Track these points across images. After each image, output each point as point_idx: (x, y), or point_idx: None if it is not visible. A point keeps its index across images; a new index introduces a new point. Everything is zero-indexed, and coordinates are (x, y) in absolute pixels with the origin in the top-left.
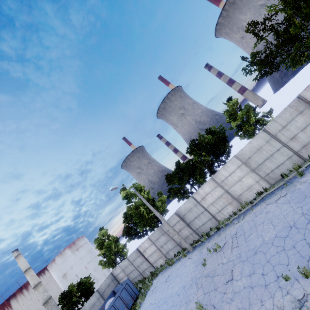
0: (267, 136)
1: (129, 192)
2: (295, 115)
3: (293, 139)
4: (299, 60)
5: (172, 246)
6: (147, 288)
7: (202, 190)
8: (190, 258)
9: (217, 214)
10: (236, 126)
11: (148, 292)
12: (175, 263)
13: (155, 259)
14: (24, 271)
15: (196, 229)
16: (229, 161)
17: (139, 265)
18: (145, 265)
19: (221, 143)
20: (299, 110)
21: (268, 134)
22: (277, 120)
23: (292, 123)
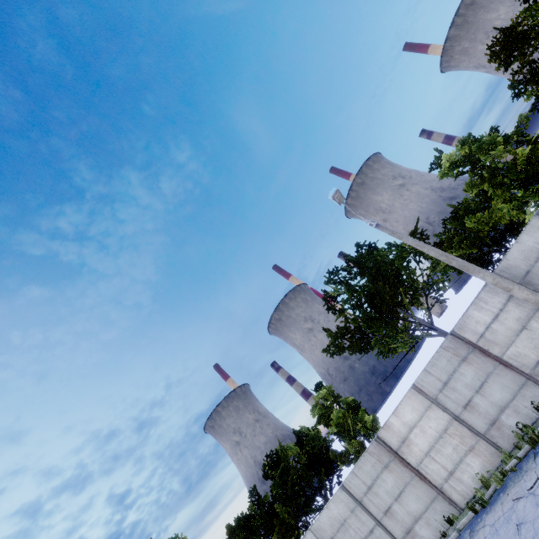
0: (350, 500)
1: None
2: (380, 468)
3: (388, 514)
4: (392, 349)
5: None
6: None
7: None
8: None
9: None
10: (335, 433)
11: None
12: None
13: None
14: None
15: None
16: (304, 537)
17: None
18: None
19: (309, 471)
20: (383, 462)
21: (350, 496)
22: (358, 473)
23: (380, 483)
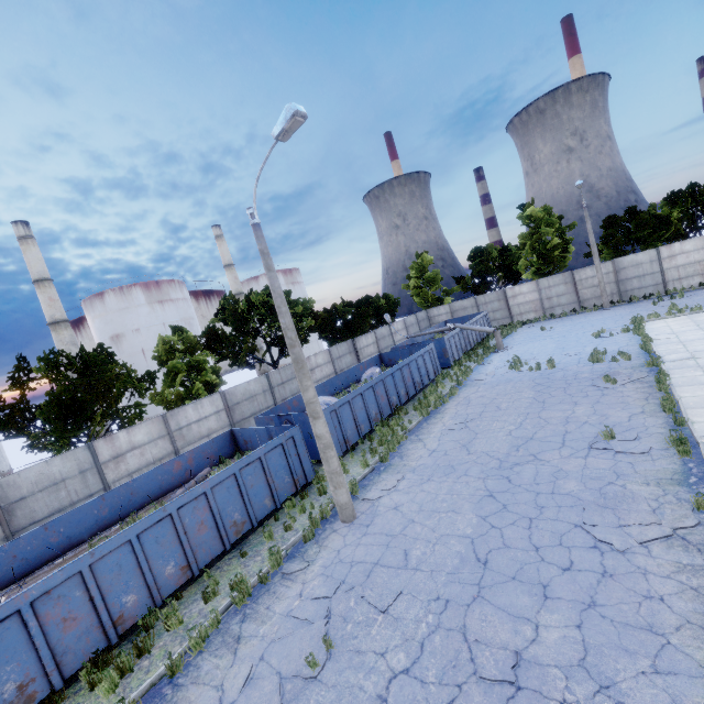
0: None
1: (538, 213)
2: None
3: None
4: None
5: (567, 302)
6: (516, 327)
7: (680, 246)
8: (608, 310)
9: (672, 282)
10: None
11: (519, 329)
12: (569, 316)
13: (523, 311)
14: (226, 264)
15: (624, 291)
16: None
17: (489, 312)
18: (499, 315)
19: None
20: None
21: None
22: None
23: None
